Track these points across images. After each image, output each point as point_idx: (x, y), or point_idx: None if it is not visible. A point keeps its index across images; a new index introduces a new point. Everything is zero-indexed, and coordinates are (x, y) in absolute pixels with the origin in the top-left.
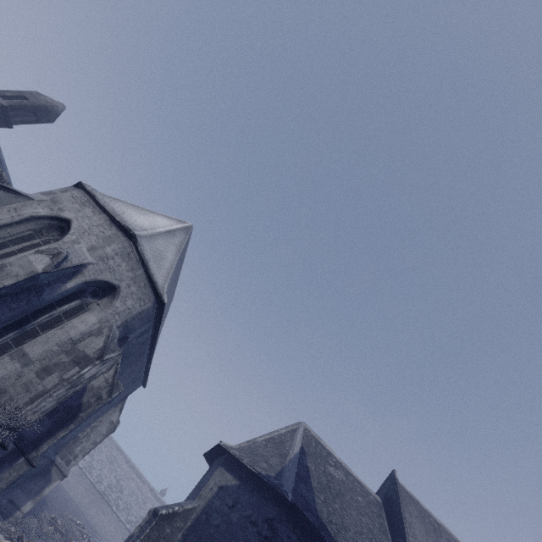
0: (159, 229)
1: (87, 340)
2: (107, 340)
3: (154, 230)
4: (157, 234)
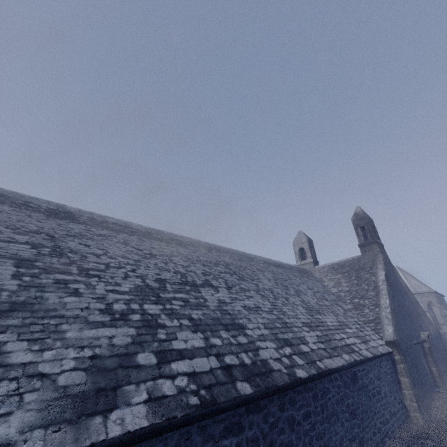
0: (406, 282)
1: (442, 312)
2: (445, 309)
3: (408, 284)
4: (409, 284)
